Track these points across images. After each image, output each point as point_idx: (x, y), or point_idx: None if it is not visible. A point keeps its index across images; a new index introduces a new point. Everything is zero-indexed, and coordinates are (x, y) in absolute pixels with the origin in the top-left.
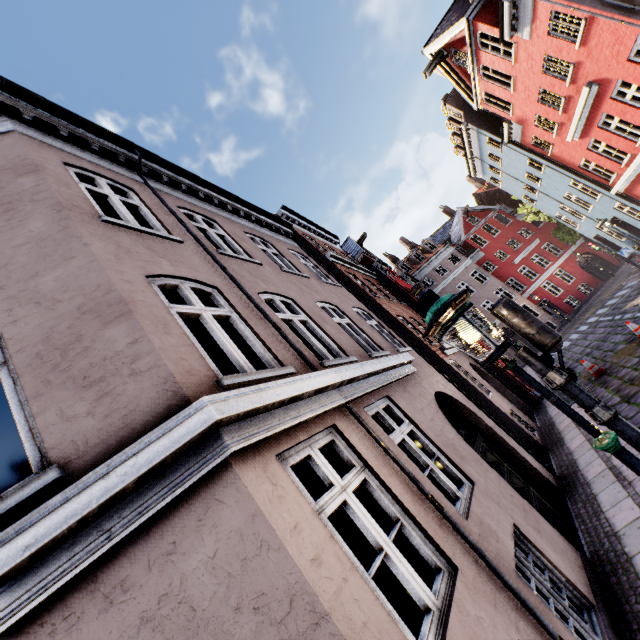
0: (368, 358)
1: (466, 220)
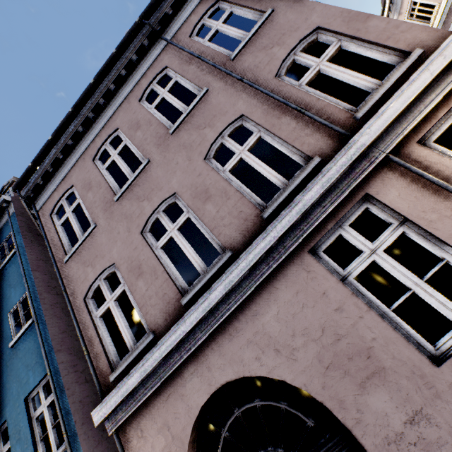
0: None
1: None
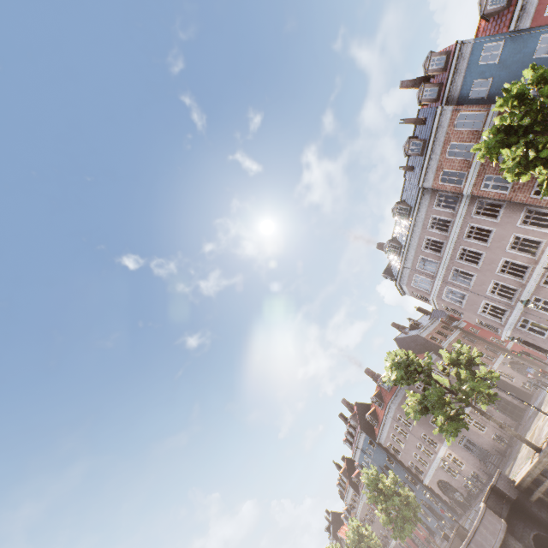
0: None
1: None
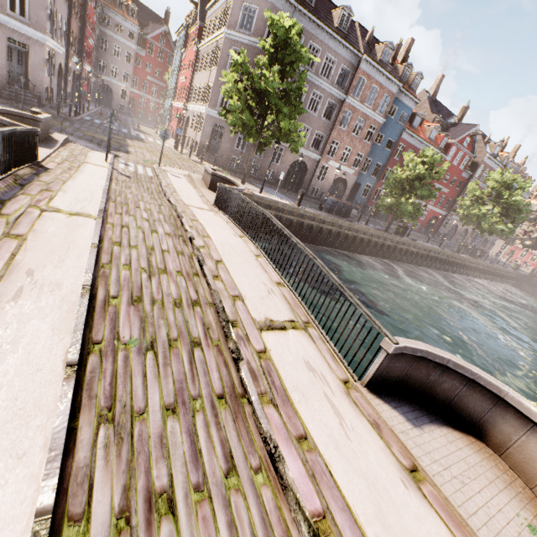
0: (58, 42)
1: (161, 36)
